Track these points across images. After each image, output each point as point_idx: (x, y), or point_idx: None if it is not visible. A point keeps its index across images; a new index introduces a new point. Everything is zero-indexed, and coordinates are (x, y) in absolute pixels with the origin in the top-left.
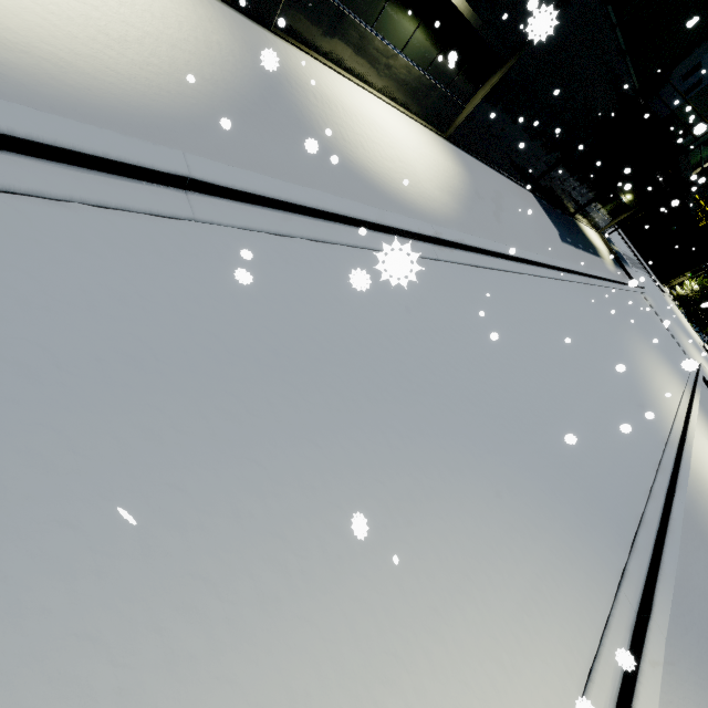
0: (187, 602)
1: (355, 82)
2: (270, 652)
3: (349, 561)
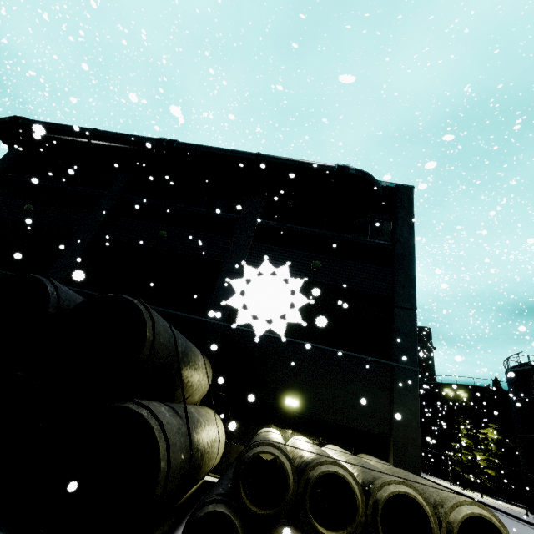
0: None
1: None
2: None
3: None
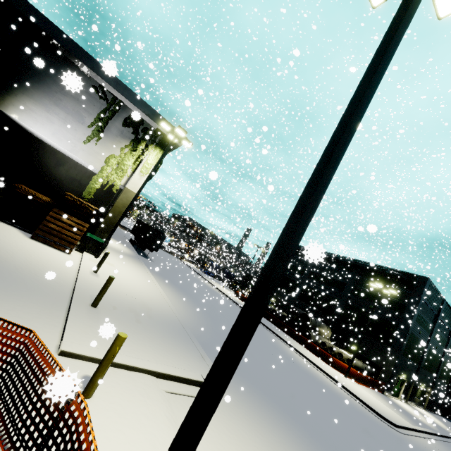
0: None
1: (415, 405)
2: None
3: None
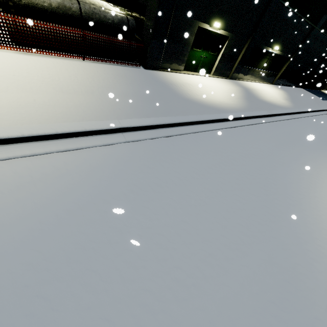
0: (326, 166)
1: (251, 81)
2: None
3: None
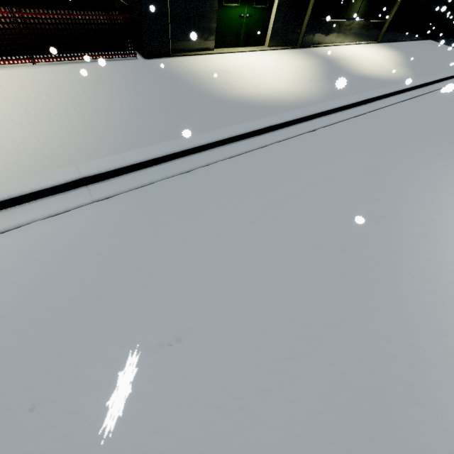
0: None
1: (339, 45)
2: None
3: None
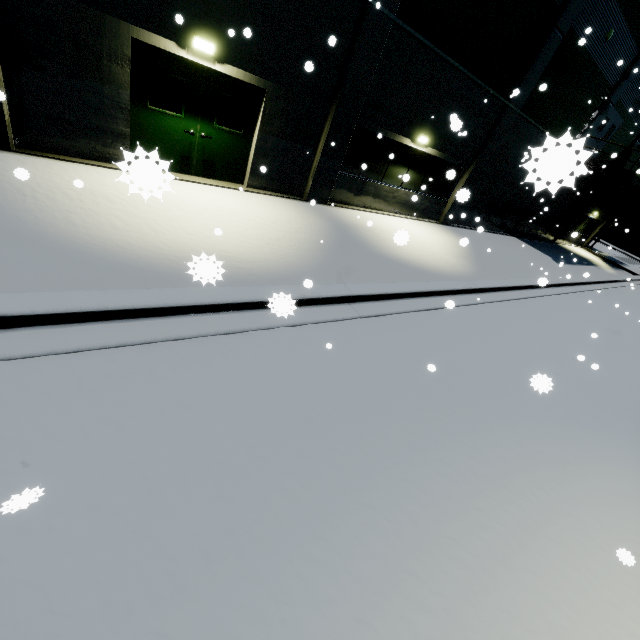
0: (482, 523)
1: (376, 212)
2: (544, 557)
3: (555, 504)
